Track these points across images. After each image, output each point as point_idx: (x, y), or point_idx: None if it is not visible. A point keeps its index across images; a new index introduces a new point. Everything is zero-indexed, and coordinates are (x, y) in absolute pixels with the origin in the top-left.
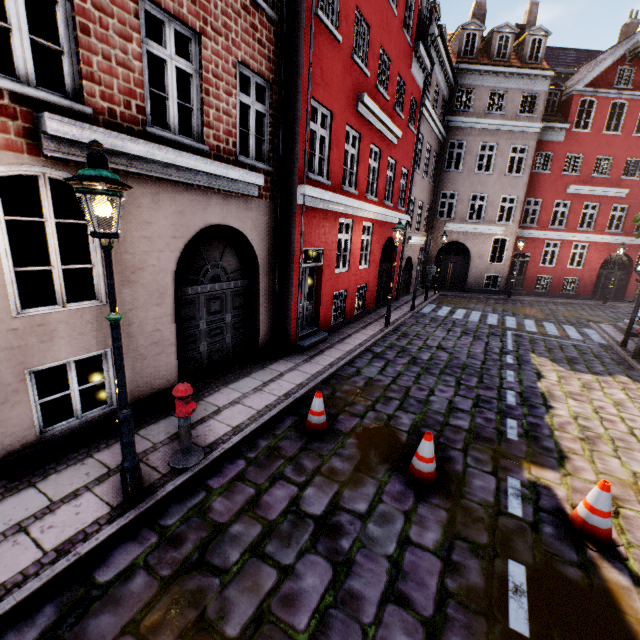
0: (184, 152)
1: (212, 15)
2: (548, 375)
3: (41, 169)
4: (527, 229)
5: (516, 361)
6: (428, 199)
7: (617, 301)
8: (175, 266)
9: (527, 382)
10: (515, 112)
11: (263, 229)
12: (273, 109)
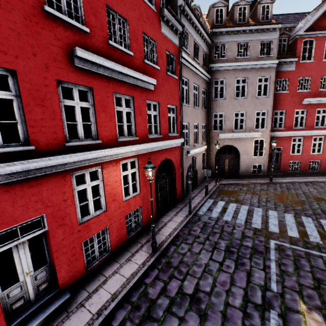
0: None
1: None
2: None
3: None
4: (277, 131)
5: None
6: (203, 120)
7: None
8: None
9: None
10: (257, 55)
11: None
12: None
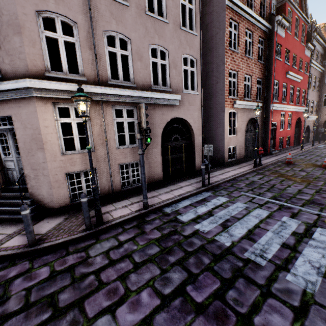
0: (250, 102)
1: (253, 71)
2: None
3: (232, 110)
4: None
5: None
6: (316, 99)
7: None
8: (245, 128)
9: None
10: None
11: (260, 118)
12: (263, 85)
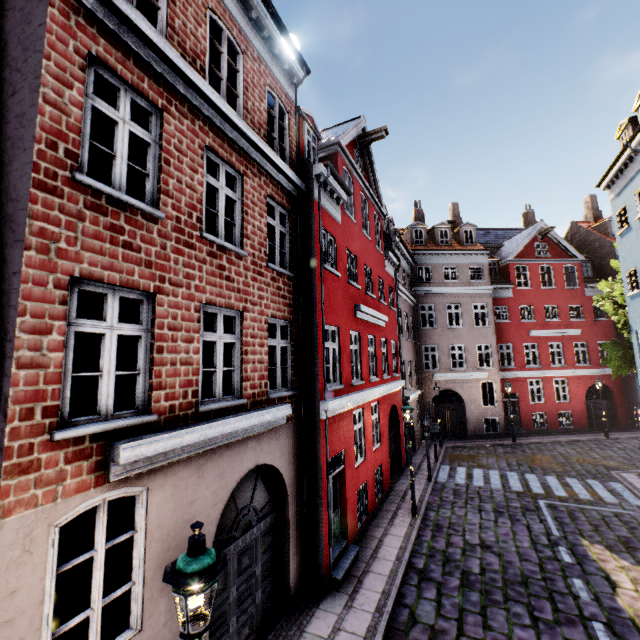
0: (230, 418)
1: (251, 294)
2: (619, 579)
3: (102, 495)
4: (507, 370)
5: (573, 557)
6: (413, 355)
7: (615, 431)
8: (213, 538)
9: (605, 599)
10: (467, 279)
11: (290, 451)
12: (294, 340)
